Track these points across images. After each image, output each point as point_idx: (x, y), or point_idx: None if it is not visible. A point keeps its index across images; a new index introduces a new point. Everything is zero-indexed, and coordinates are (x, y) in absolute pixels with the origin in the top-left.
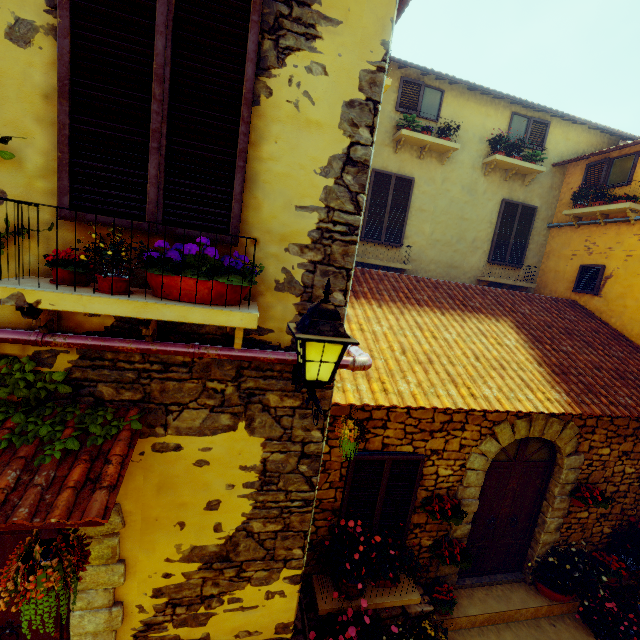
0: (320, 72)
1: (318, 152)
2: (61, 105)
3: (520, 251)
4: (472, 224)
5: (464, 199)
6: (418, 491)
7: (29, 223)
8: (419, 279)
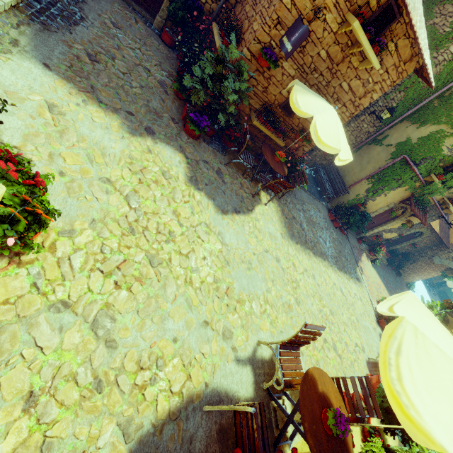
0: None
1: None
2: None
3: None
4: None
5: None
6: None
7: None
8: None
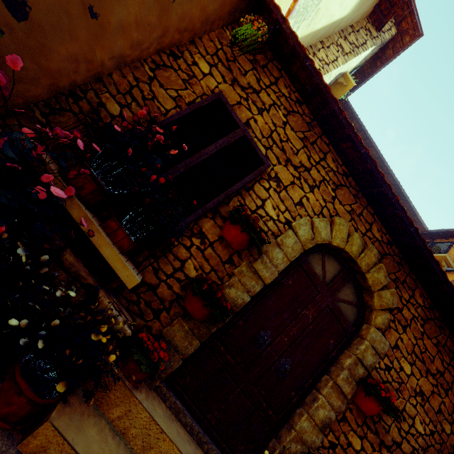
0: None
1: None
2: None
3: None
4: None
5: None
6: (235, 199)
7: None
8: None
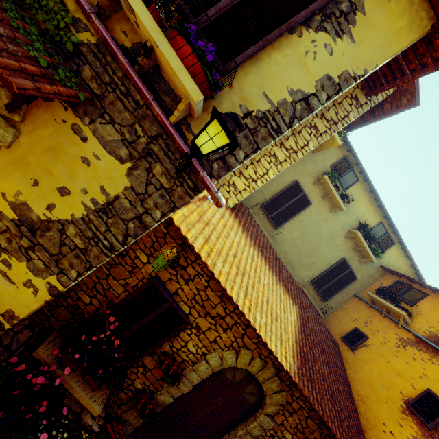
0: (329, 51)
1: (297, 81)
2: None
3: (331, 292)
4: (319, 254)
5: (326, 238)
6: (166, 343)
7: None
8: (272, 247)
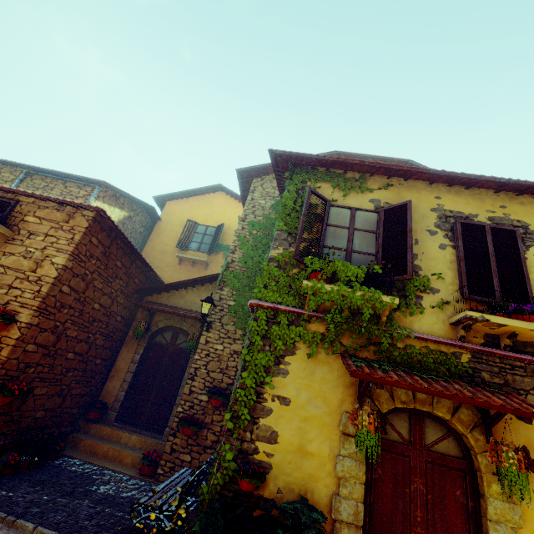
0: None
1: None
2: (462, 263)
3: None
4: None
5: None
6: None
7: (453, 299)
8: None
